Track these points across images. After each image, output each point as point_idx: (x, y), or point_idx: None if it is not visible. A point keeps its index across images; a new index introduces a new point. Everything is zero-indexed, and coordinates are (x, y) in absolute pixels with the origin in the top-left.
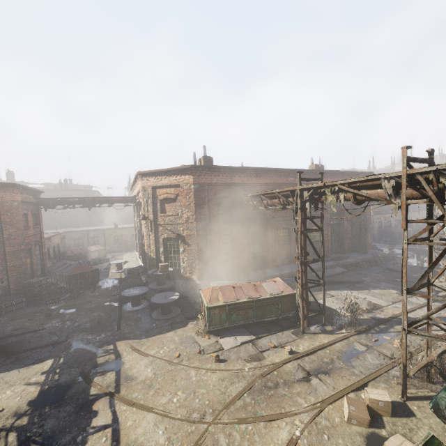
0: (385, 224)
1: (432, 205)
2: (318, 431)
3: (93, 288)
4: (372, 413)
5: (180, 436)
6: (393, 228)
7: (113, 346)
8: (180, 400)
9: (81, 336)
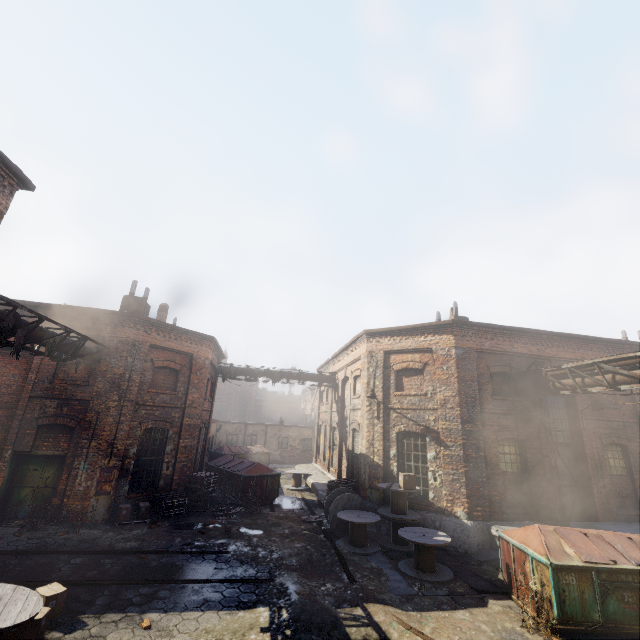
0: None
1: None
2: None
3: (271, 505)
4: None
5: None
6: None
7: (362, 611)
8: None
9: (297, 578)
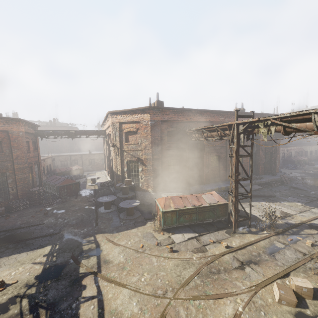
0: (287, 154)
1: None
2: (256, 308)
3: (76, 195)
4: (297, 296)
5: (150, 307)
6: (293, 157)
7: (93, 238)
8: (147, 279)
9: (70, 230)
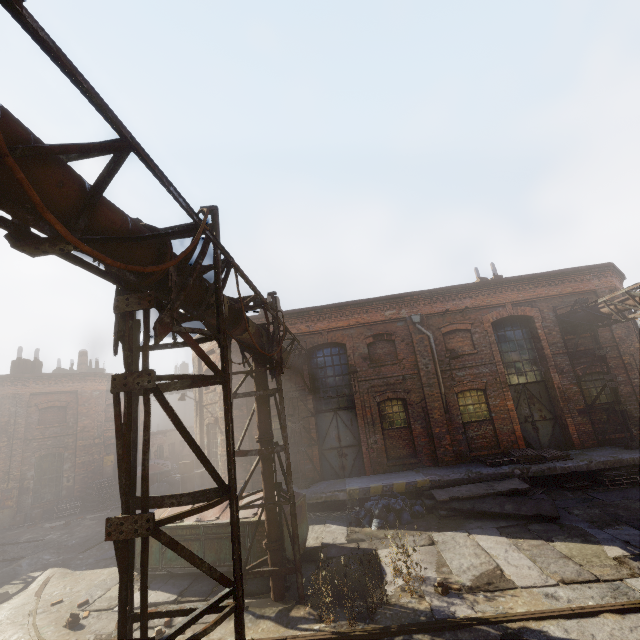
0: None
1: (219, 307)
2: None
3: None
4: None
5: None
6: None
7: (40, 573)
8: None
9: (40, 554)
